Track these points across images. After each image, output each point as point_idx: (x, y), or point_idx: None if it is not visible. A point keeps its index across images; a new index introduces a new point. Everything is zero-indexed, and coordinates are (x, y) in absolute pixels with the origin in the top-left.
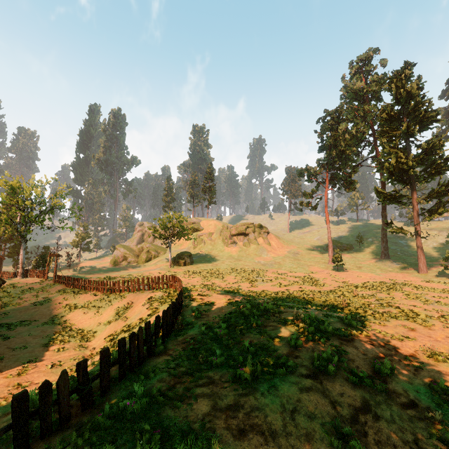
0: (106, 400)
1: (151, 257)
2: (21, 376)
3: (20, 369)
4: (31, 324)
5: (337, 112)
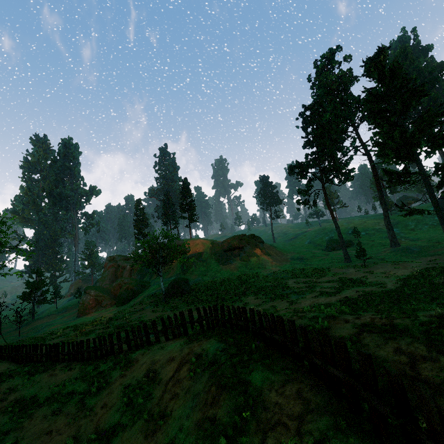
0: None
1: (133, 295)
2: None
3: None
4: None
5: (318, 105)
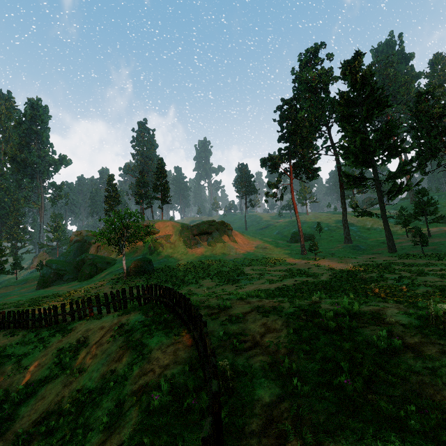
0: None
1: (97, 271)
2: None
3: None
4: None
5: (295, 100)
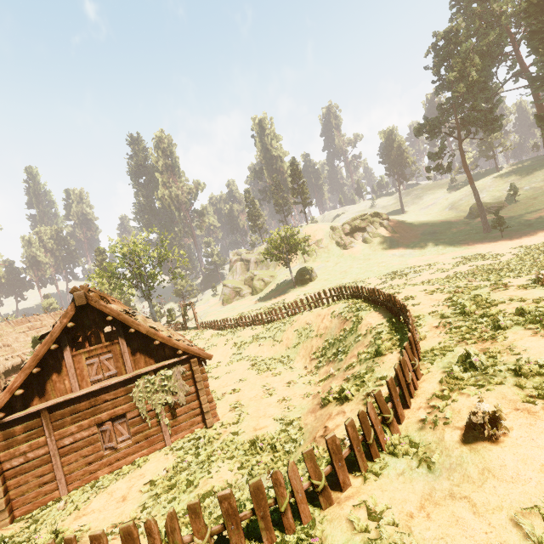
0: (431, 371)
1: (264, 285)
2: (274, 395)
3: (265, 391)
4: (220, 365)
5: (454, 29)
